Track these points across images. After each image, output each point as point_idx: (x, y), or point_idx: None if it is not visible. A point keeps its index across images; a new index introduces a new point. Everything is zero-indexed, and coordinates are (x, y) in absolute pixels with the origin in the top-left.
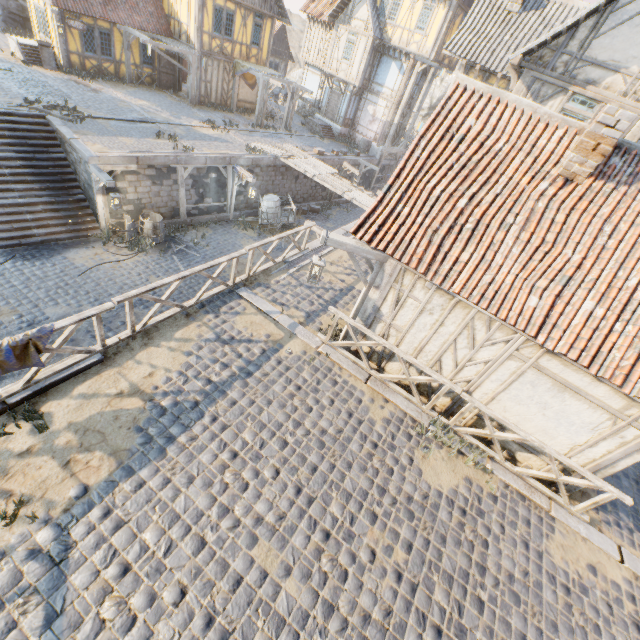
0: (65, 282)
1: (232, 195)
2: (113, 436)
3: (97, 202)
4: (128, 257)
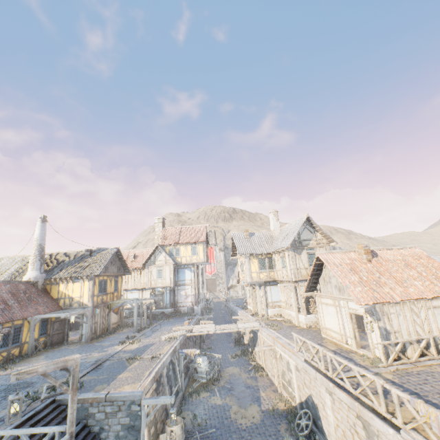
0: None
1: (182, 374)
2: None
3: (144, 437)
4: None
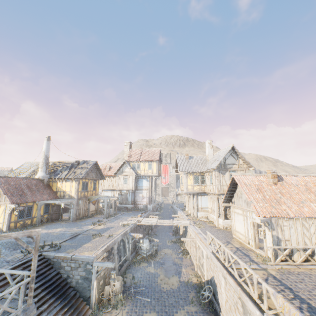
0: None
1: (129, 249)
2: None
3: (93, 286)
4: (120, 313)
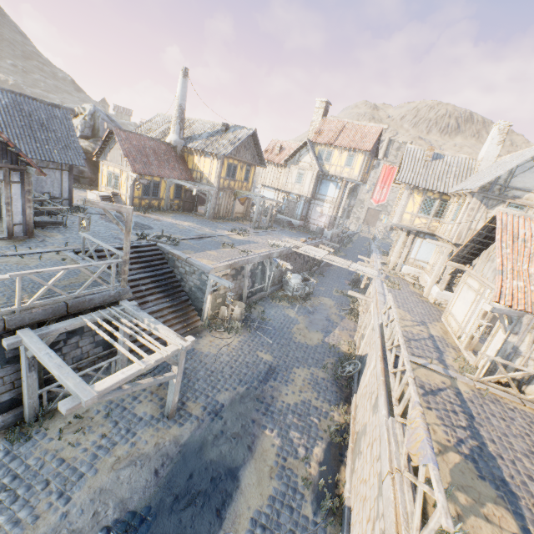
0: (210, 370)
1: (270, 278)
2: (478, 487)
3: (207, 300)
4: (231, 339)
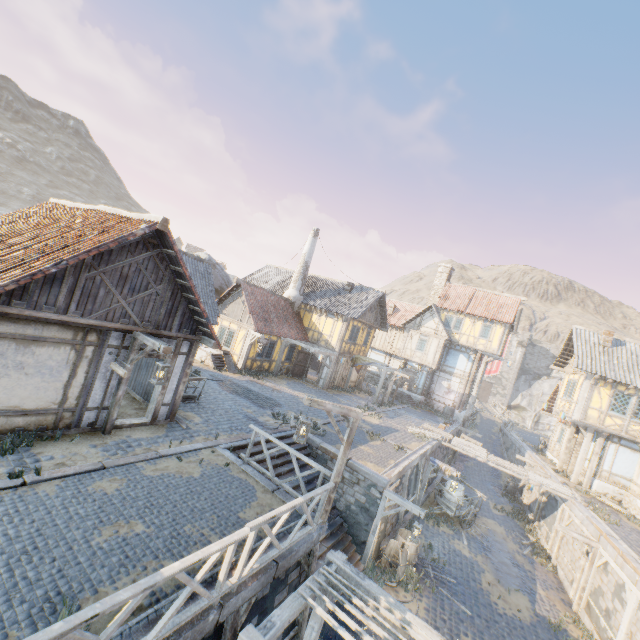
0: None
1: (424, 486)
2: None
3: (376, 529)
4: (413, 603)
